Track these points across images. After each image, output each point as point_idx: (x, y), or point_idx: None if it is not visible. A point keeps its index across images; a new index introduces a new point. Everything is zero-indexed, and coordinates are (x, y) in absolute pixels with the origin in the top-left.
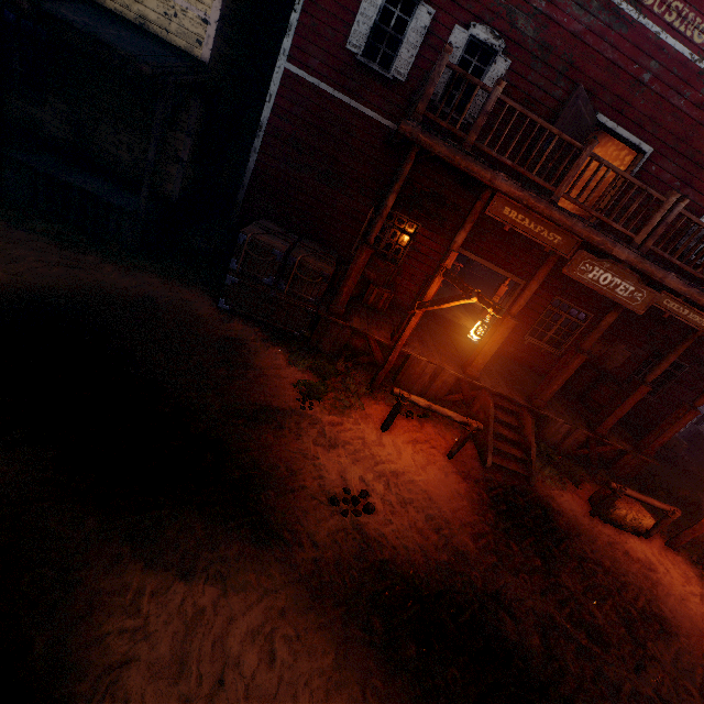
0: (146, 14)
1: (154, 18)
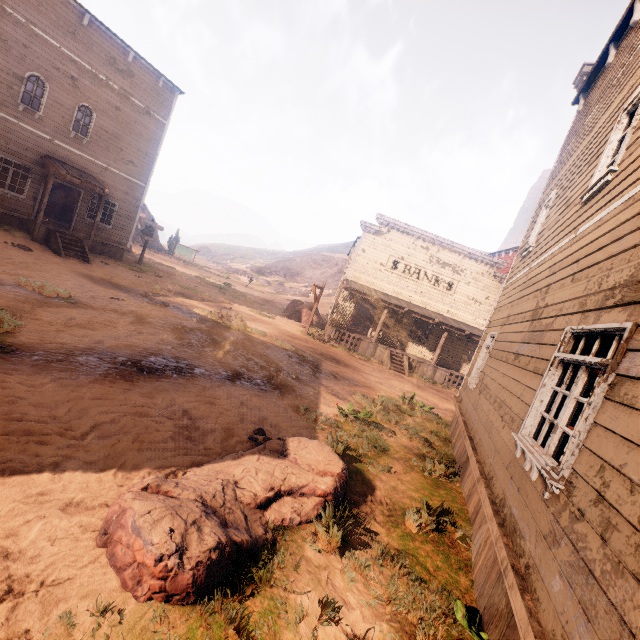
0: (466, 319)
1: (468, 320)
